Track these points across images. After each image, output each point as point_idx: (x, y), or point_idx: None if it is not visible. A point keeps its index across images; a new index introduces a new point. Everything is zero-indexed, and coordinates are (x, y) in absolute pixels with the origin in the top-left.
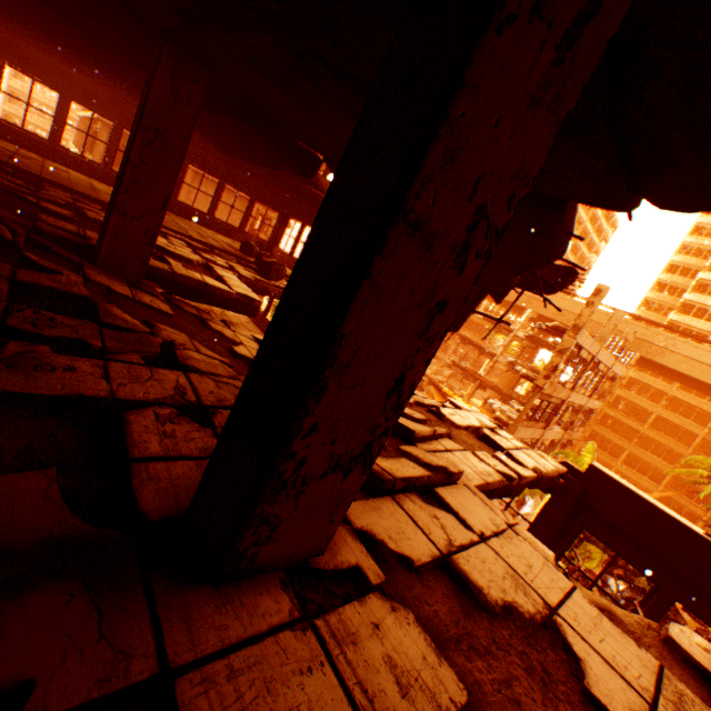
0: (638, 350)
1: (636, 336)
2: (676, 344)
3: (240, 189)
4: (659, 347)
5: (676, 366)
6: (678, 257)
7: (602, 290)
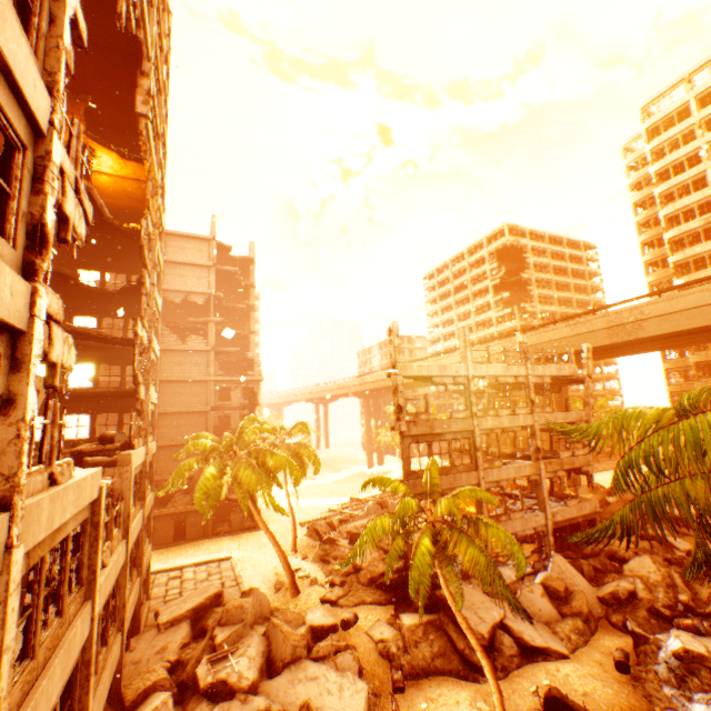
0: (618, 337)
1: (604, 326)
2: (642, 311)
3: (108, 412)
4: (631, 322)
5: (661, 329)
6: (643, 235)
7: (391, 327)
